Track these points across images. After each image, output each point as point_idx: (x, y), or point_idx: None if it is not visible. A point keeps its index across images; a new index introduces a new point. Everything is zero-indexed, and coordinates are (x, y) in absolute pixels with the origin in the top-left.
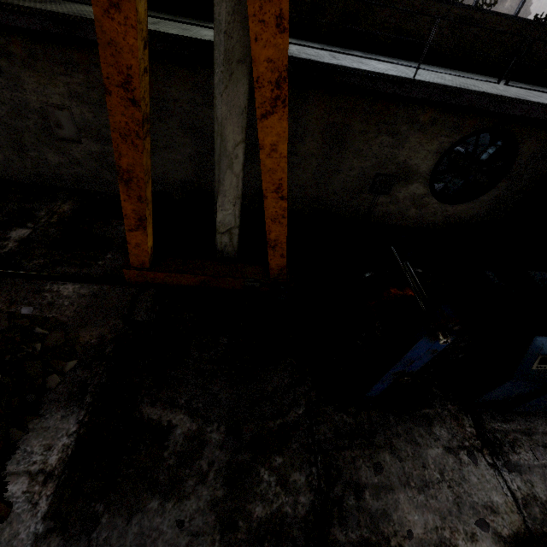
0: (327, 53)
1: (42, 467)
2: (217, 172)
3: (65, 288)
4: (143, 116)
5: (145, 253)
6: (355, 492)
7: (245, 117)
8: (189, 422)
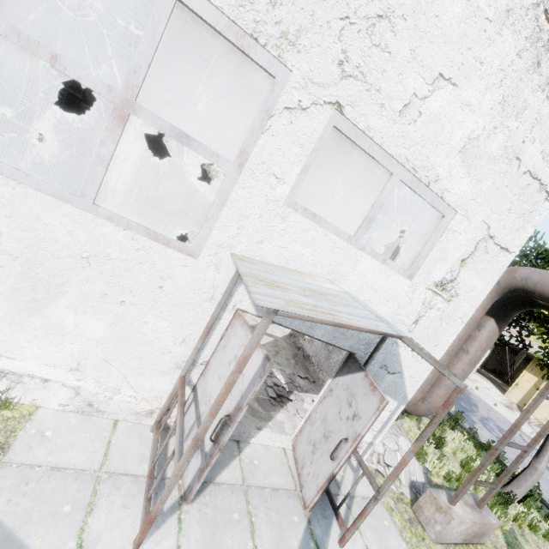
0: None
1: None
2: None
3: None
4: None
5: None
6: None
7: None
8: None
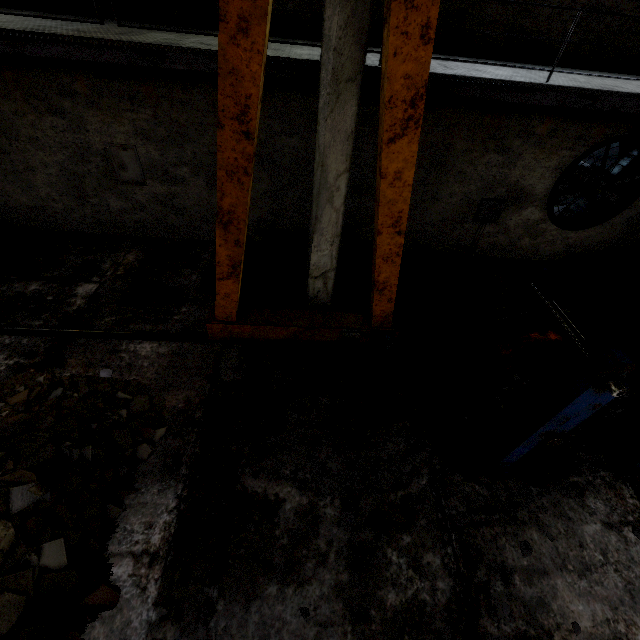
0: (435, 62)
1: (145, 548)
2: (315, 207)
3: (142, 347)
4: (253, 150)
5: (234, 304)
6: (502, 577)
7: (351, 143)
8: (298, 496)
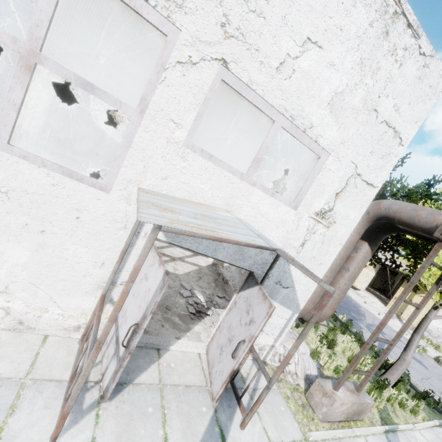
0: None
1: None
2: None
3: None
4: None
5: None
6: None
7: None
8: None
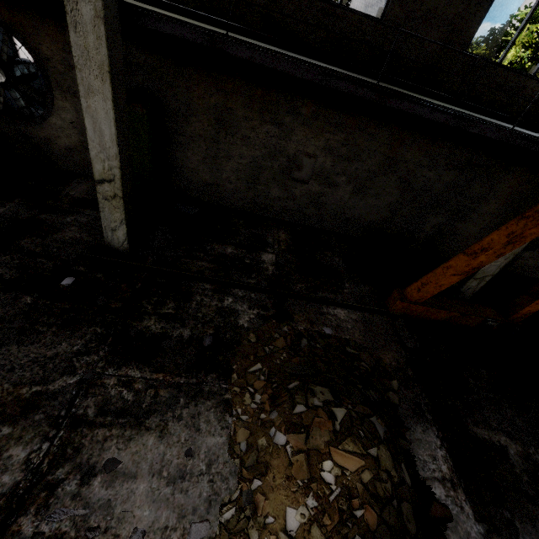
0: None
1: (442, 475)
2: None
3: (338, 312)
4: None
5: (436, 291)
6: None
7: None
8: (513, 444)
